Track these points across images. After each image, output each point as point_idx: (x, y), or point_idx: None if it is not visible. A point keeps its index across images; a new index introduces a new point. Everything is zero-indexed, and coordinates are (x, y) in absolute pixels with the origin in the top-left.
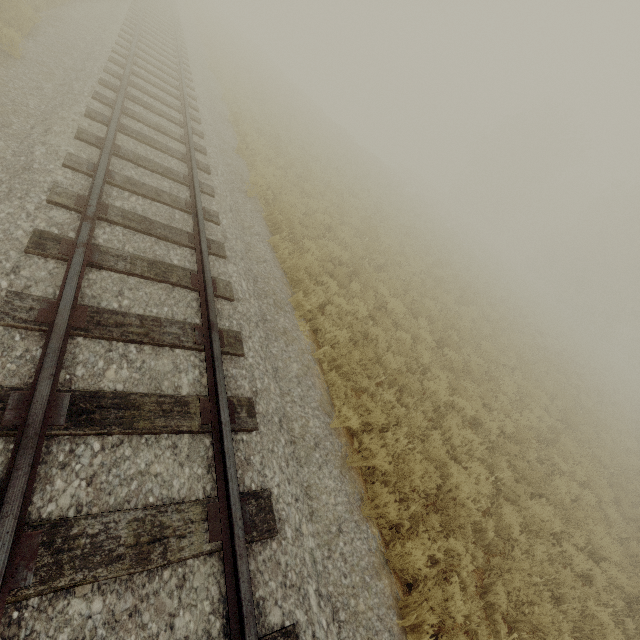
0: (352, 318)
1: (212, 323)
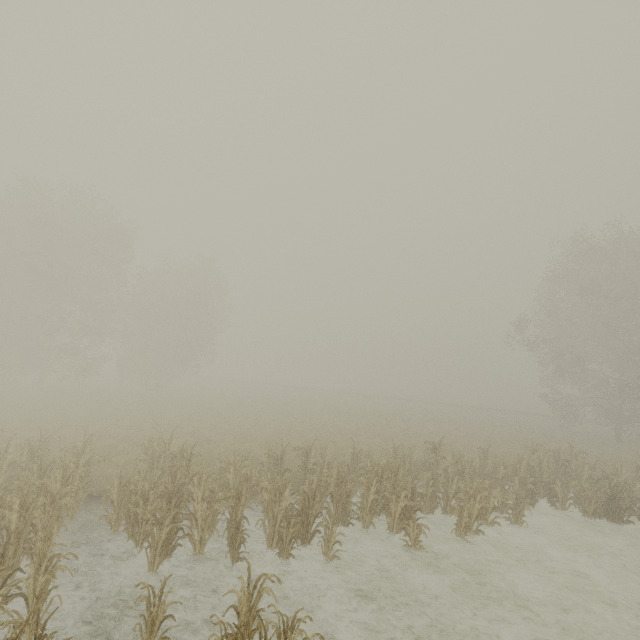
0: None
1: None
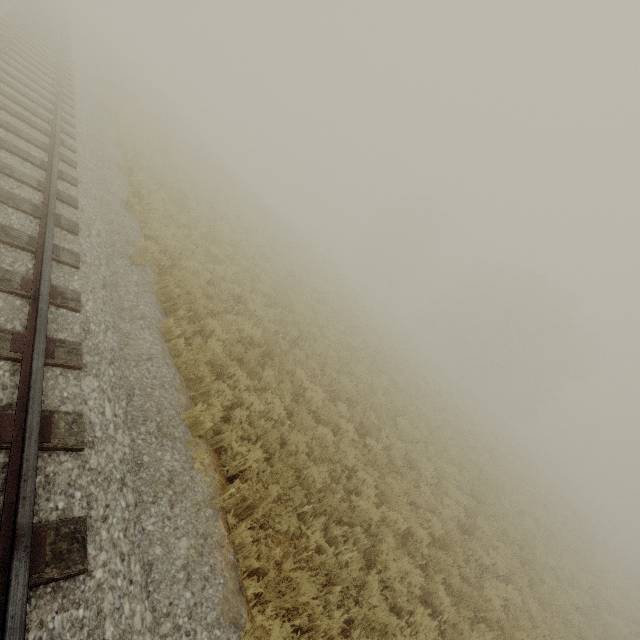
0: (266, 422)
1: (19, 530)
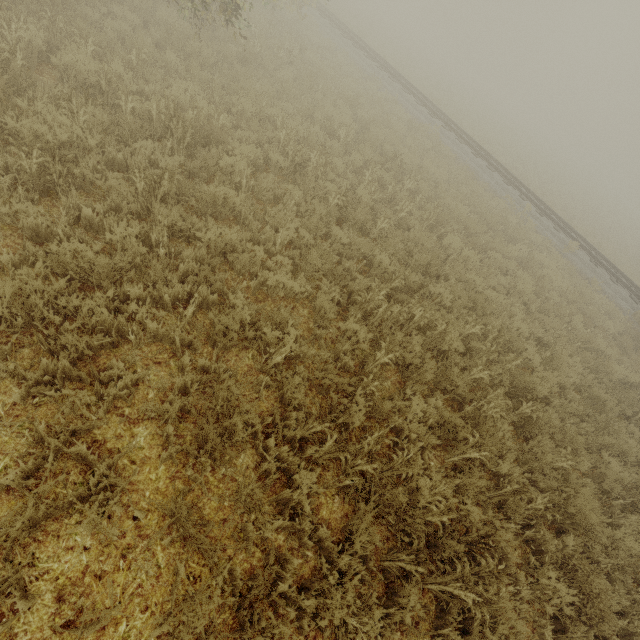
0: None
1: None
